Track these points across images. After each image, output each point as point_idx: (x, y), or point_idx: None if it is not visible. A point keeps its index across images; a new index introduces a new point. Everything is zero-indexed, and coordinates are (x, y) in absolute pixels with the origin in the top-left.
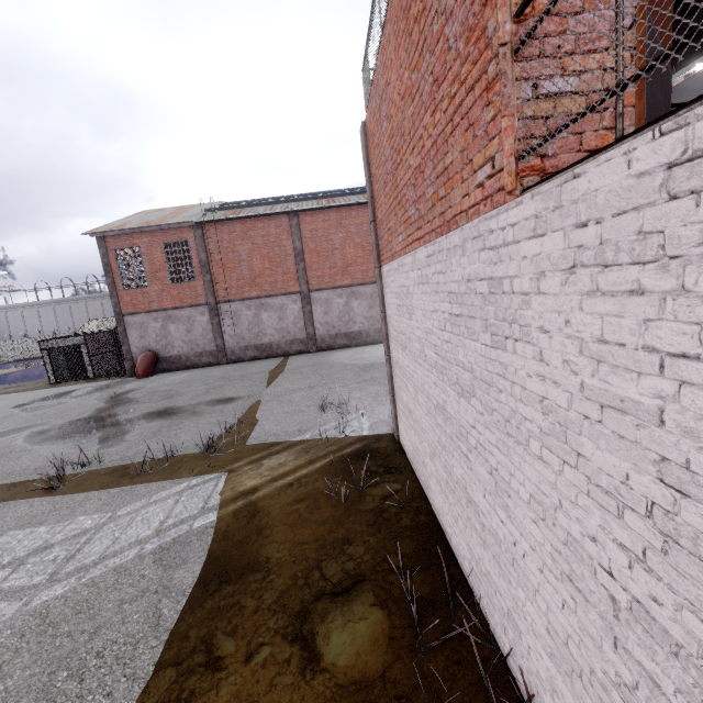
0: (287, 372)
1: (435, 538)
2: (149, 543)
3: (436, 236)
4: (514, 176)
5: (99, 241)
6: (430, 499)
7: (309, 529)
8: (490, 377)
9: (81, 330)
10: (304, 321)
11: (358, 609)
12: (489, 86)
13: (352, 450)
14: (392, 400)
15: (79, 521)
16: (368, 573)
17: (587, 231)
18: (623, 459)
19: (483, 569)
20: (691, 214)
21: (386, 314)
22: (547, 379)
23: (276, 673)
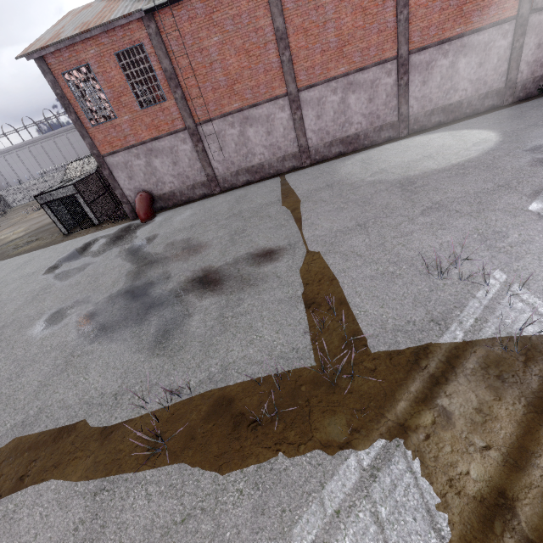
0: (305, 202)
1: None
2: None
3: None
4: None
5: (39, 64)
6: None
7: None
8: None
9: (66, 176)
10: (295, 131)
11: None
12: None
13: None
14: None
15: None
16: None
17: None
18: None
19: None
20: None
21: None
22: None
23: None
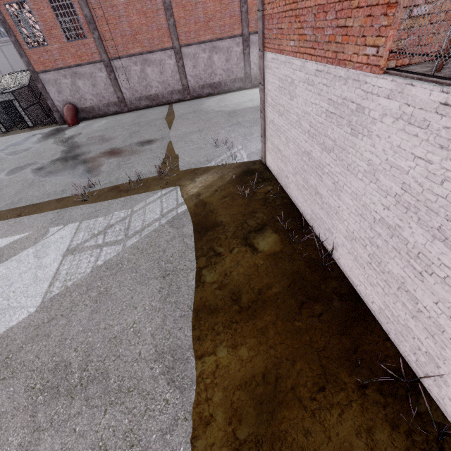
0: (178, 119)
1: (292, 208)
2: (162, 220)
3: (327, 62)
4: (386, 60)
5: None
6: (288, 192)
7: (235, 209)
8: (345, 146)
9: (1, 85)
10: (179, 74)
11: (267, 234)
12: (389, 5)
13: (241, 171)
14: (264, 142)
15: (116, 214)
16: (267, 223)
17: (408, 108)
18: (392, 182)
19: (319, 217)
20: (438, 121)
21: (264, 87)
22: (373, 154)
23: (243, 254)
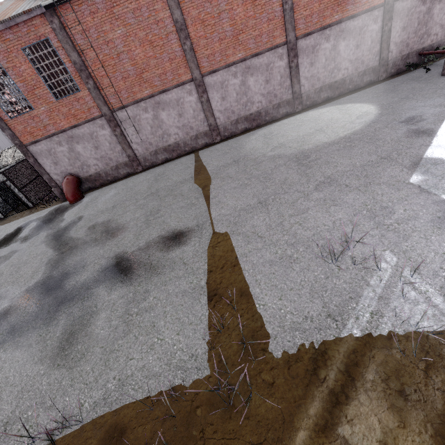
0: (214, 178)
1: None
2: None
3: None
4: None
5: None
6: None
7: None
8: None
9: None
10: (204, 112)
11: None
12: None
13: None
14: None
15: None
16: None
17: None
18: None
19: None
20: None
21: None
22: None
23: None
